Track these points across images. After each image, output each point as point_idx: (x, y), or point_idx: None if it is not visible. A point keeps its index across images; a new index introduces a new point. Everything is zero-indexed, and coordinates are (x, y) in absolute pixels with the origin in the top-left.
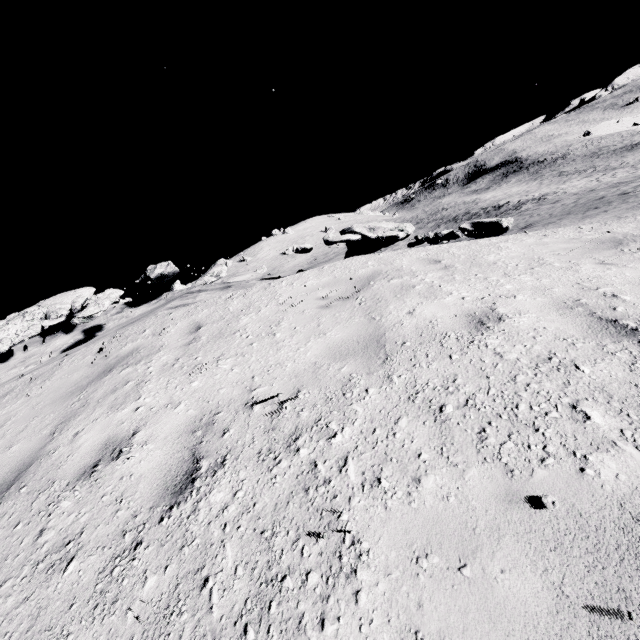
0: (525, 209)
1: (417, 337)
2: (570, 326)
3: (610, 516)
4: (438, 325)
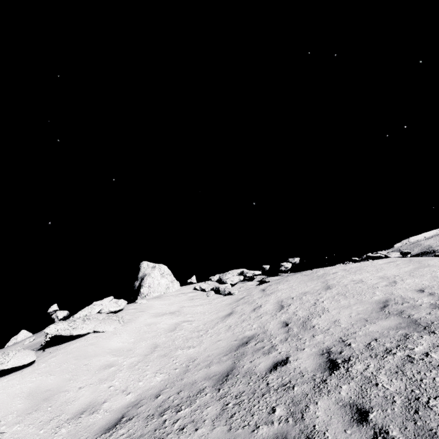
0: None
1: None
2: None
3: None
4: None
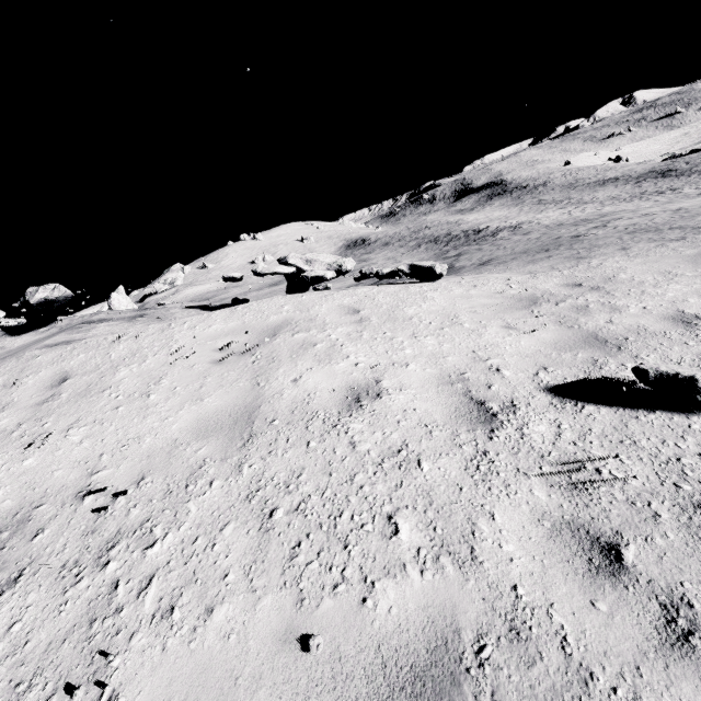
0: (501, 237)
1: (288, 414)
2: (439, 408)
3: (364, 661)
4: (314, 400)
